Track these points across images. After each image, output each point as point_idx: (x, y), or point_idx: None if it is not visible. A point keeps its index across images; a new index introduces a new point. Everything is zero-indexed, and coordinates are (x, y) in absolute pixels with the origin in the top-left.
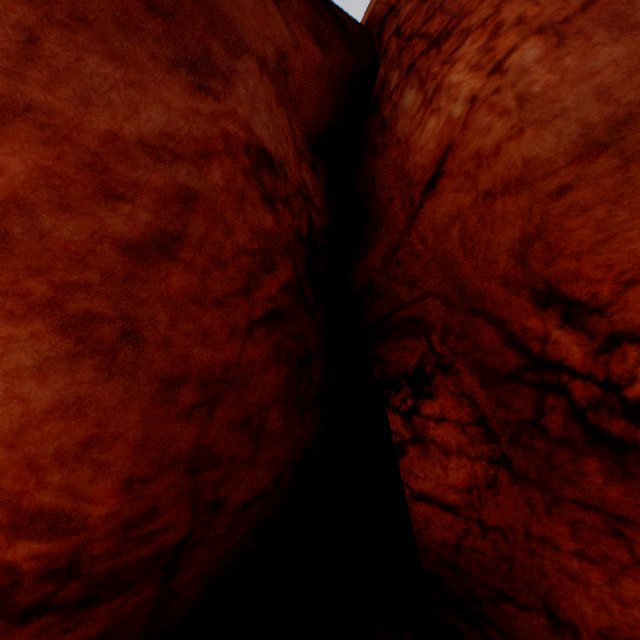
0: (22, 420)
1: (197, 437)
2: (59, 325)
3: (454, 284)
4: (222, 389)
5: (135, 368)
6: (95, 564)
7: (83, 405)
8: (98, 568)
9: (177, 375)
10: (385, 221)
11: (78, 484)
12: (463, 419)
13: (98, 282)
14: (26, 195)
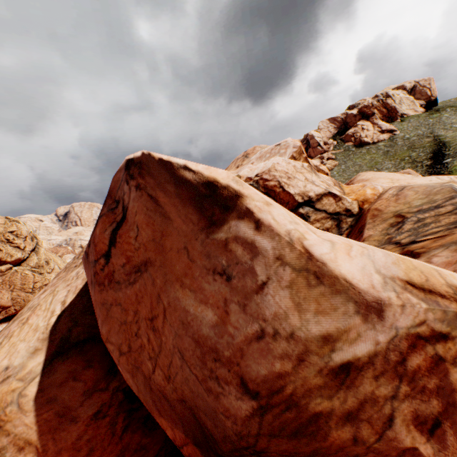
0: None
1: None
2: None
3: None
4: (123, 453)
5: None
6: None
7: None
8: None
9: None
10: None
11: None
12: None
13: None
14: None
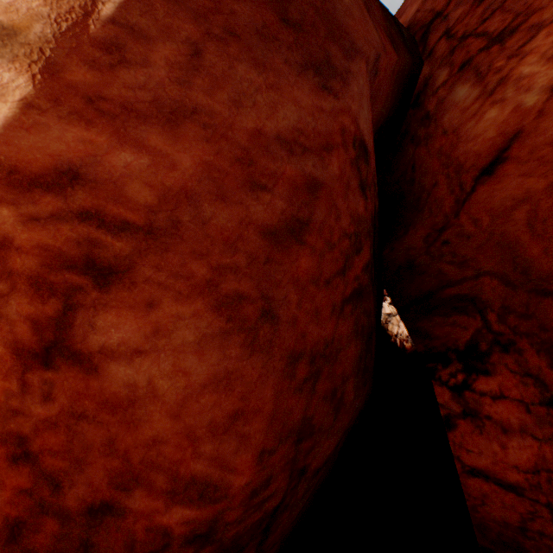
0: (184, 392)
1: (304, 409)
2: (214, 304)
3: (515, 265)
4: (322, 363)
5: (271, 345)
6: (226, 530)
7: (230, 379)
8: (228, 534)
9: (297, 351)
10: (427, 204)
11: (225, 455)
12: (527, 398)
13: (244, 265)
14: (193, 187)
